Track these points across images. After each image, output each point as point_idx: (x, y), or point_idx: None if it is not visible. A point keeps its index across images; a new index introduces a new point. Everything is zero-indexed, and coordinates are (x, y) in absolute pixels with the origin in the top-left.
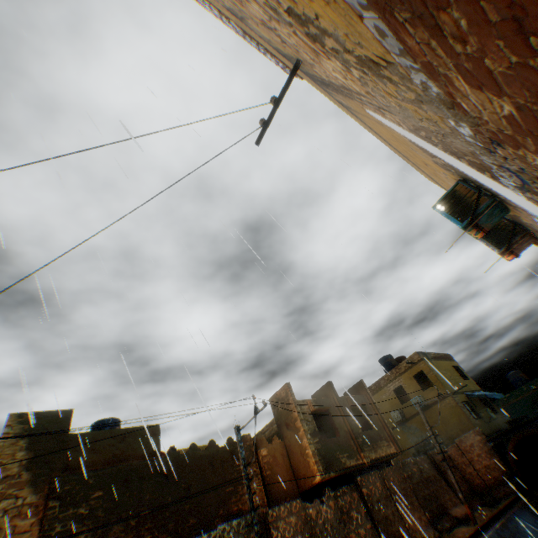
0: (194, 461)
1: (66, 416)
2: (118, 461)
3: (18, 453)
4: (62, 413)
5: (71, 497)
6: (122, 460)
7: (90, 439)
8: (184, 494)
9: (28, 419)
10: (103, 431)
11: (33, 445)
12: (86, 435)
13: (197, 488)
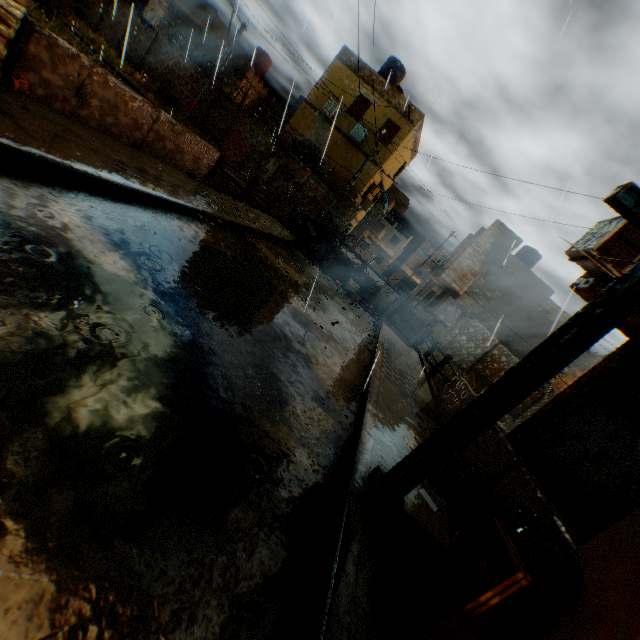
0: (548, 330)
1: (516, 242)
2: (517, 289)
3: (486, 244)
4: (516, 238)
5: (488, 284)
6: (518, 290)
7: (515, 265)
8: (527, 336)
9: (501, 229)
10: (524, 267)
11: (493, 245)
12: (516, 261)
13: (535, 341)
